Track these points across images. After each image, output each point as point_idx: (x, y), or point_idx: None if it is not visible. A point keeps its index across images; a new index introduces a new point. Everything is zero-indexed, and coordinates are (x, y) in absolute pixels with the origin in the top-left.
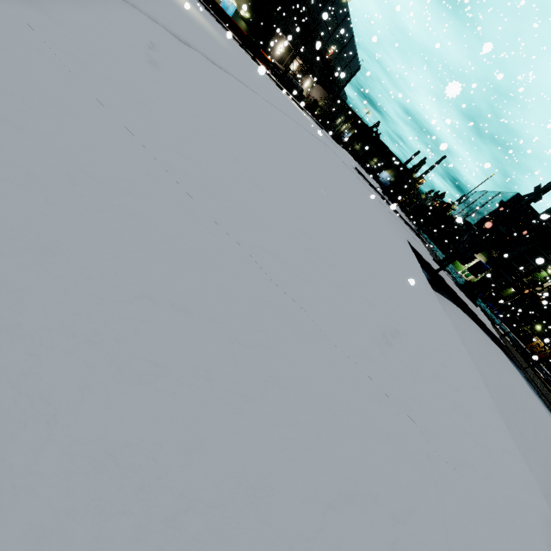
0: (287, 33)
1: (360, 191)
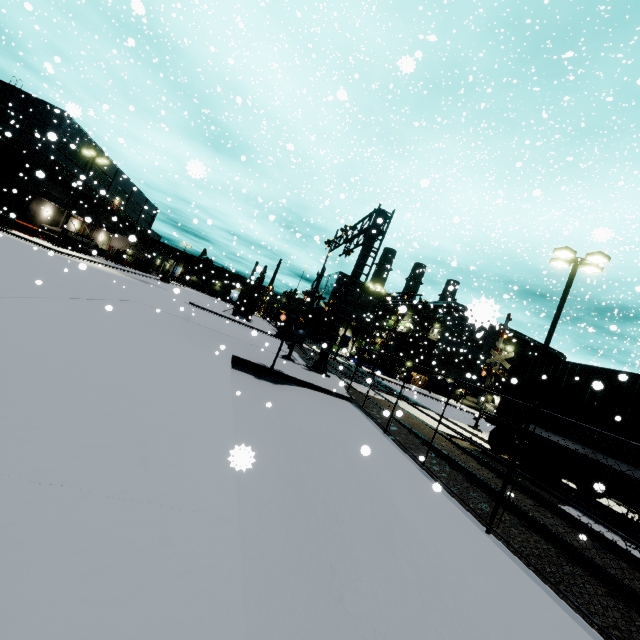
0: (50, 196)
1: (166, 334)
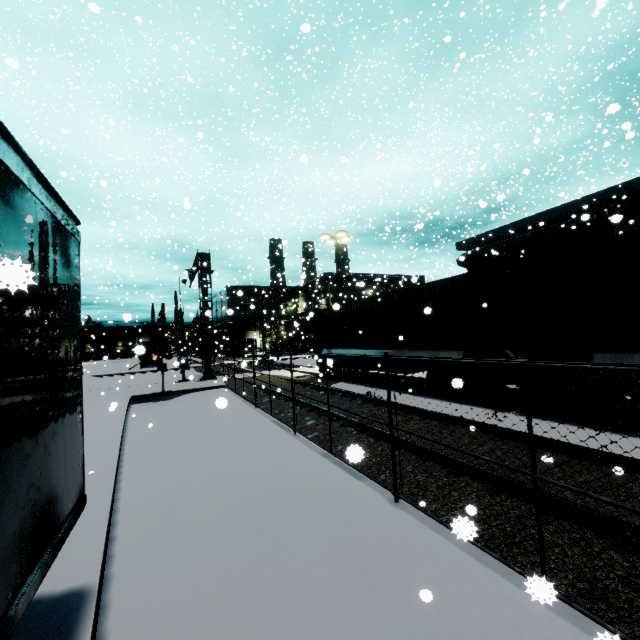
0: None
1: None
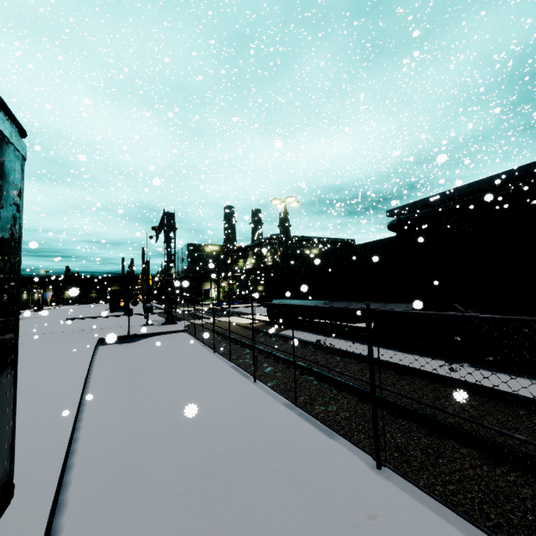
0: None
1: (49, 344)
